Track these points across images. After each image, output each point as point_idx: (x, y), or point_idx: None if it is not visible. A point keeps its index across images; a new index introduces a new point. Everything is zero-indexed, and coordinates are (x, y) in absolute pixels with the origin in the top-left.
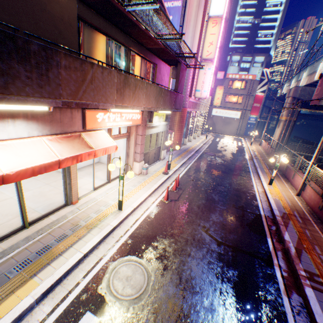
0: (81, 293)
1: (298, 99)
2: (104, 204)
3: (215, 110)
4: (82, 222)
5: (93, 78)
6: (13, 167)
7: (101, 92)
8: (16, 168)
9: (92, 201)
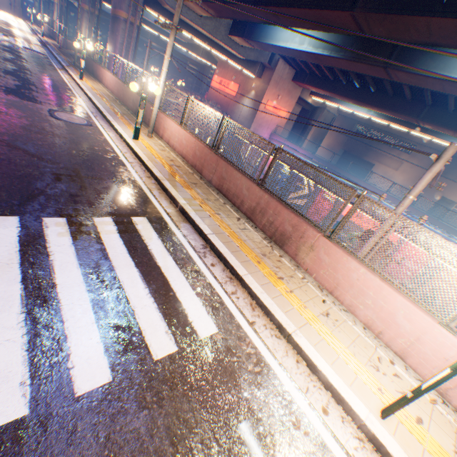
0: None
1: None
2: None
3: None
4: None
5: None
6: None
7: None
8: None
9: None
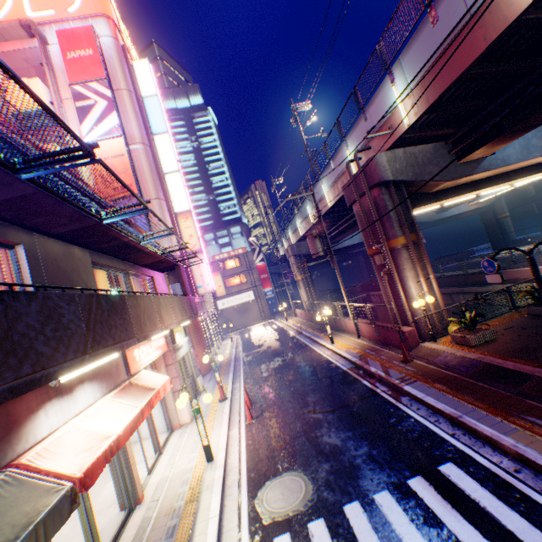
0: (252, 539)
1: (299, 255)
2: (183, 472)
3: (221, 302)
4: (177, 503)
5: (144, 308)
6: (115, 429)
7: (151, 319)
8: (120, 428)
9: (162, 482)
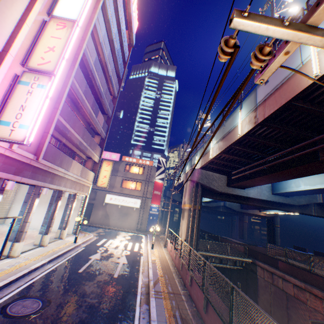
0: None
1: (197, 183)
2: None
3: (110, 196)
4: None
5: None
6: None
7: None
8: None
9: None
